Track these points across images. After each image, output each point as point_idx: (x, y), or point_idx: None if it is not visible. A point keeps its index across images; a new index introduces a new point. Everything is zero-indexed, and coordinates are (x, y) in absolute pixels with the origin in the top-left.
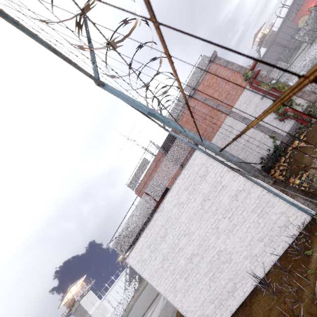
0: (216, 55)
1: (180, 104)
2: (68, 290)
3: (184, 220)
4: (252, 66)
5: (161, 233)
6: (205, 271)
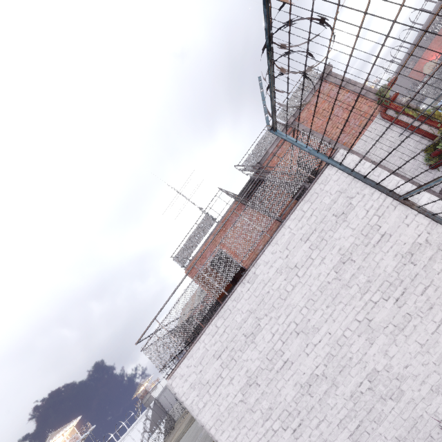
0: (330, 71)
1: (271, 137)
2: (47, 440)
3: (299, 301)
4: (389, 83)
5: (246, 327)
6: (340, 417)
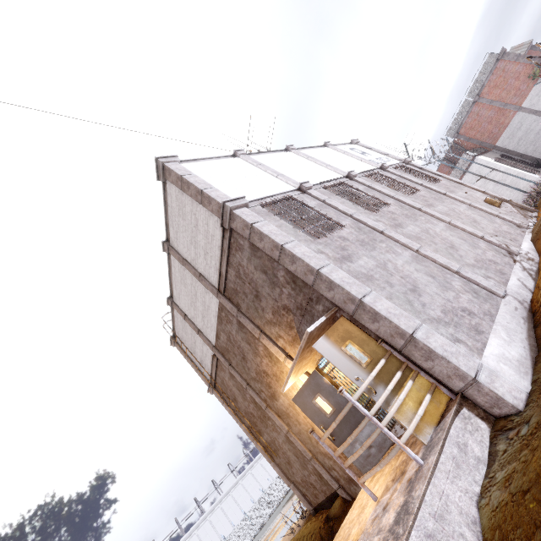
0: (504, 51)
1: (463, 112)
2: None
3: None
4: None
5: None
6: None
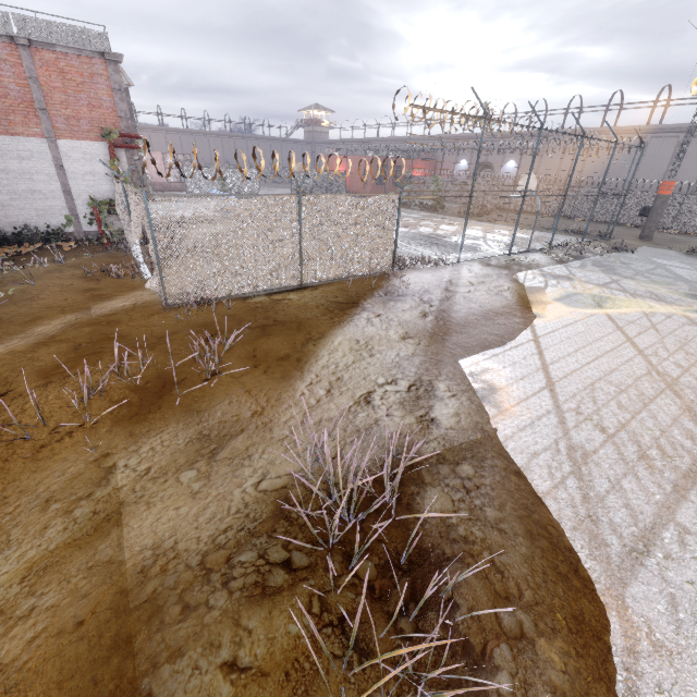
0: (119, 61)
1: None
2: None
3: None
4: (129, 134)
5: None
6: None
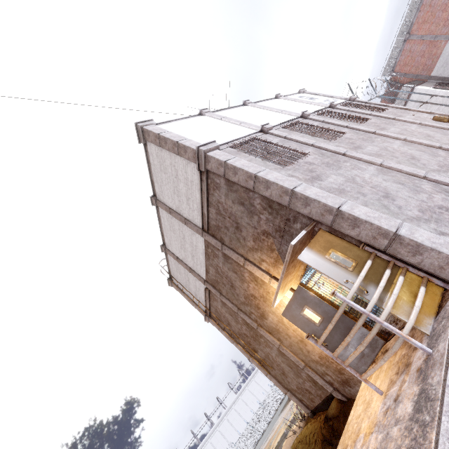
0: None
1: (396, 51)
2: None
3: None
4: None
5: None
6: None
